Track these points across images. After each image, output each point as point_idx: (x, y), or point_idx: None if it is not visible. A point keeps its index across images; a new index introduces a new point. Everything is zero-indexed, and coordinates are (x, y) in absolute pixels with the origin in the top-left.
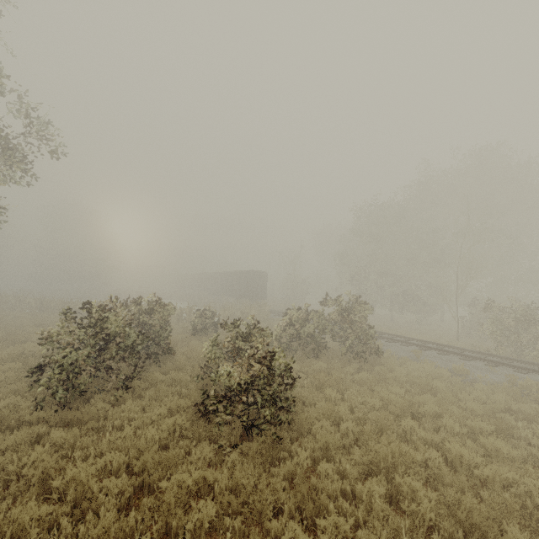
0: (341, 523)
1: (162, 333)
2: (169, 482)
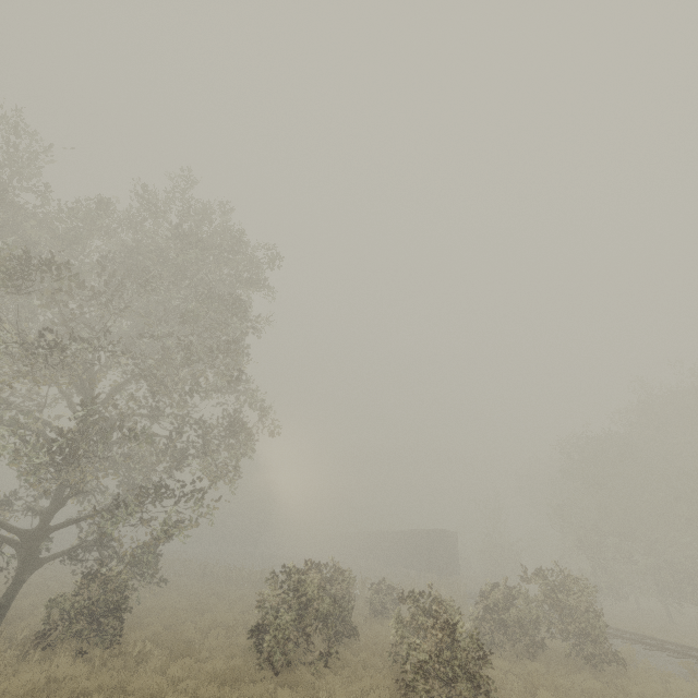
0: None
1: (347, 606)
2: None
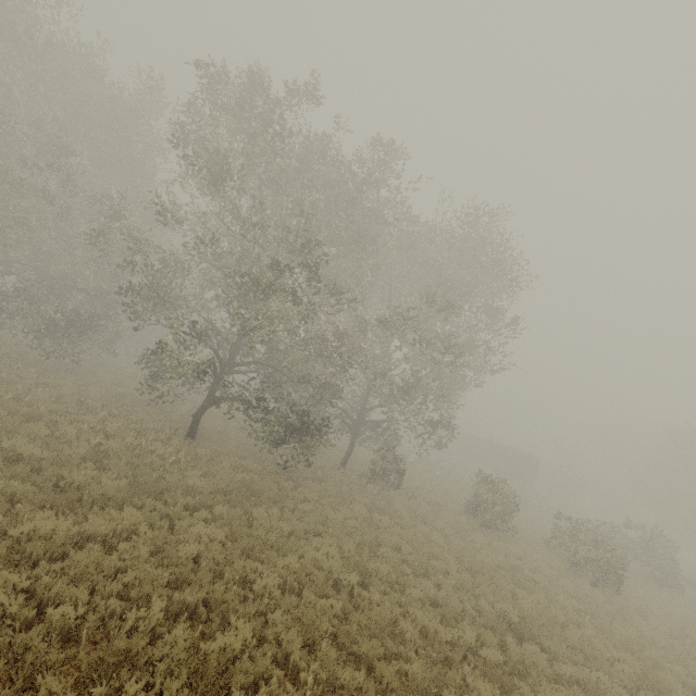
0: (660, 623)
1: None
2: (581, 581)
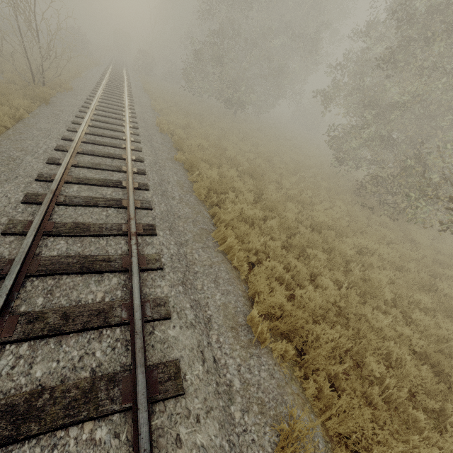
0: None
1: None
2: None
